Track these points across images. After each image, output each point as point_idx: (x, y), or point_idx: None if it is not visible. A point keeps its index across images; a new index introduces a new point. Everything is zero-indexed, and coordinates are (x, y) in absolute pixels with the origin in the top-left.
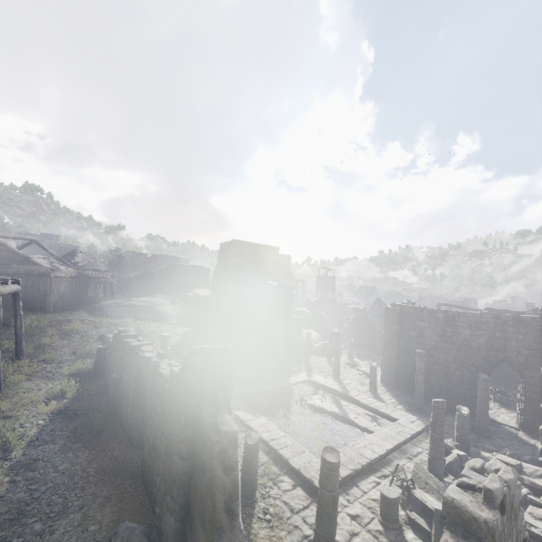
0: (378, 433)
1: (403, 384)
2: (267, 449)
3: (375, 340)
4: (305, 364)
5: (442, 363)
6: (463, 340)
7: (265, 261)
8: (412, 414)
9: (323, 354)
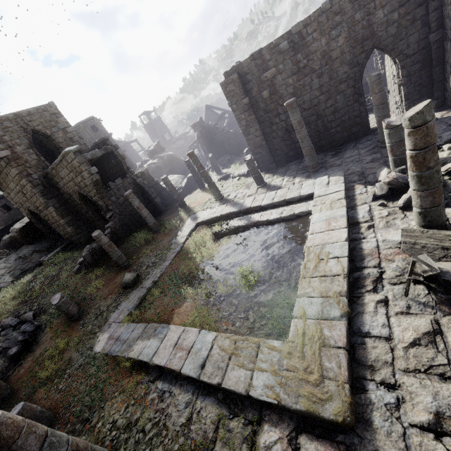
0: (314, 225)
1: (282, 158)
2: (204, 386)
3: (228, 142)
4: (184, 211)
5: (310, 106)
6: (321, 57)
7: (49, 132)
8: (315, 177)
9: (195, 188)
